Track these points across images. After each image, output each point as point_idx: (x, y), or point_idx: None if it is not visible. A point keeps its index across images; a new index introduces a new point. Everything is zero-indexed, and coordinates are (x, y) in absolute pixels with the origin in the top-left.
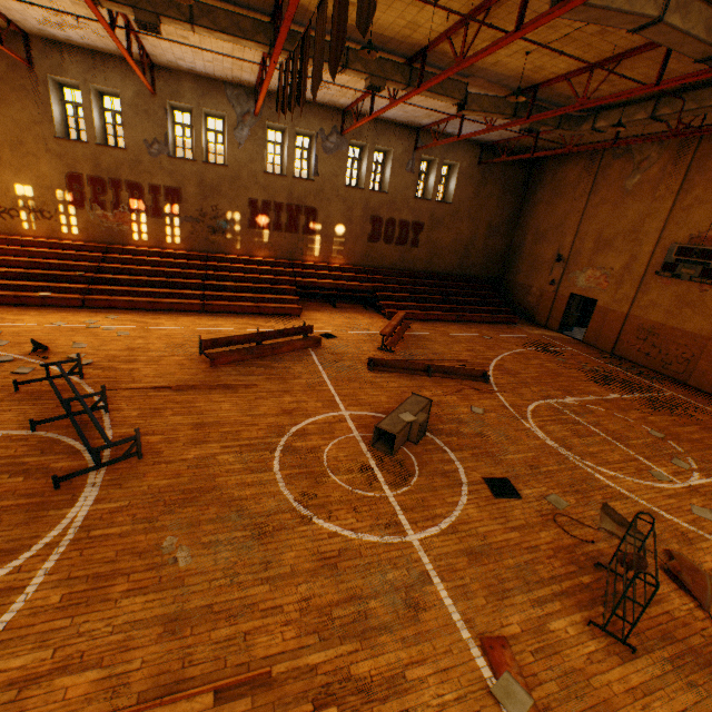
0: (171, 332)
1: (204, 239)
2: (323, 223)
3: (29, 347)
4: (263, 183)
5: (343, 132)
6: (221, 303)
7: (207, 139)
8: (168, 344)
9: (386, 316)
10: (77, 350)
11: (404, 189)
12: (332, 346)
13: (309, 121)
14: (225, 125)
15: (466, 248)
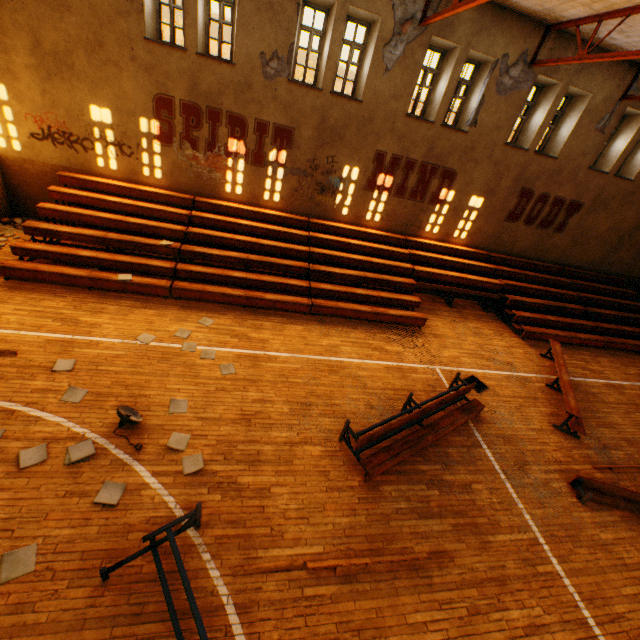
0: (284, 366)
1: (307, 199)
2: (457, 191)
3: (112, 409)
4: (400, 129)
5: (538, 64)
6: (332, 304)
7: (339, 56)
8: (289, 403)
9: (521, 335)
10: (176, 422)
11: (579, 155)
12: (493, 415)
13: (492, 40)
14: (369, 35)
15: (620, 240)
